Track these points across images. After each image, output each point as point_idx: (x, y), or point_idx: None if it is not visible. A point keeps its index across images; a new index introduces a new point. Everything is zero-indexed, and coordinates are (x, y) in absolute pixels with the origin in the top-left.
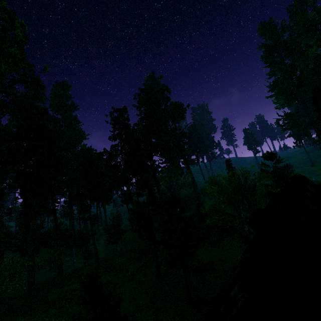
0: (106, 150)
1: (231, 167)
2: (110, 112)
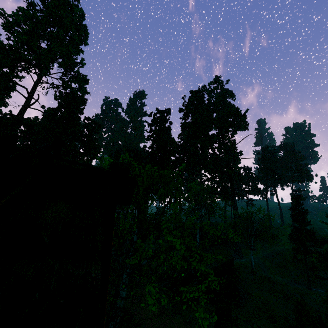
0: (135, 148)
1: (301, 208)
2: (151, 112)
